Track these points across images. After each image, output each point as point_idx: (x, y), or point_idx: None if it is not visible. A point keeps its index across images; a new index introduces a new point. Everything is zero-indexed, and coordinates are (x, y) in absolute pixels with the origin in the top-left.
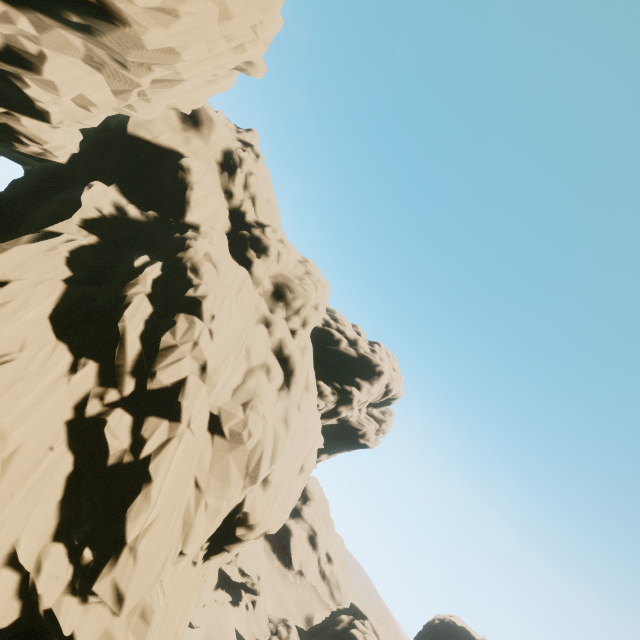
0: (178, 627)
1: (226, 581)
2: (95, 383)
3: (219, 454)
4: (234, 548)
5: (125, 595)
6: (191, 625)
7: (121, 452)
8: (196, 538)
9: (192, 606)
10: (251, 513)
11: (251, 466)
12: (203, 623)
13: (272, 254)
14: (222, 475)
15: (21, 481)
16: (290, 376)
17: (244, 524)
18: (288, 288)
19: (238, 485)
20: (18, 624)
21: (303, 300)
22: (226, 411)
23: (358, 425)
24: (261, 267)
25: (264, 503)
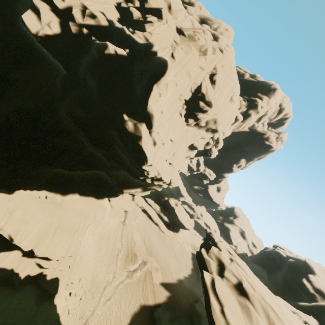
0: (177, 146)
1: (198, 228)
2: (123, 1)
3: (184, 41)
4: (199, 114)
5: (149, 40)
6: (185, 227)
7: (138, 17)
8: (178, 53)
9: (183, 146)
10: (206, 95)
11: (202, 50)
12: (190, 228)
13: (196, 6)
14: (187, 46)
15: (101, 4)
16: (216, 39)
17: (203, 101)
18: (208, 20)
19: (196, 52)
20: (108, 30)
21: (218, 24)
22: (184, 28)
23: (263, 132)
24: (191, 9)
25: (212, 94)
